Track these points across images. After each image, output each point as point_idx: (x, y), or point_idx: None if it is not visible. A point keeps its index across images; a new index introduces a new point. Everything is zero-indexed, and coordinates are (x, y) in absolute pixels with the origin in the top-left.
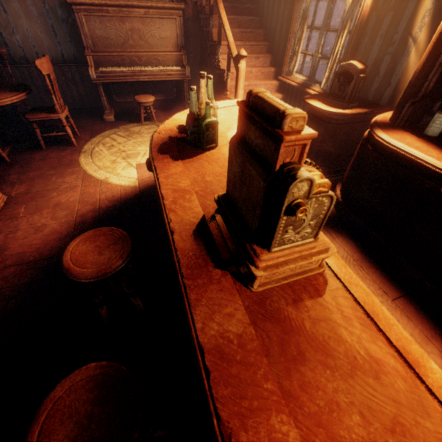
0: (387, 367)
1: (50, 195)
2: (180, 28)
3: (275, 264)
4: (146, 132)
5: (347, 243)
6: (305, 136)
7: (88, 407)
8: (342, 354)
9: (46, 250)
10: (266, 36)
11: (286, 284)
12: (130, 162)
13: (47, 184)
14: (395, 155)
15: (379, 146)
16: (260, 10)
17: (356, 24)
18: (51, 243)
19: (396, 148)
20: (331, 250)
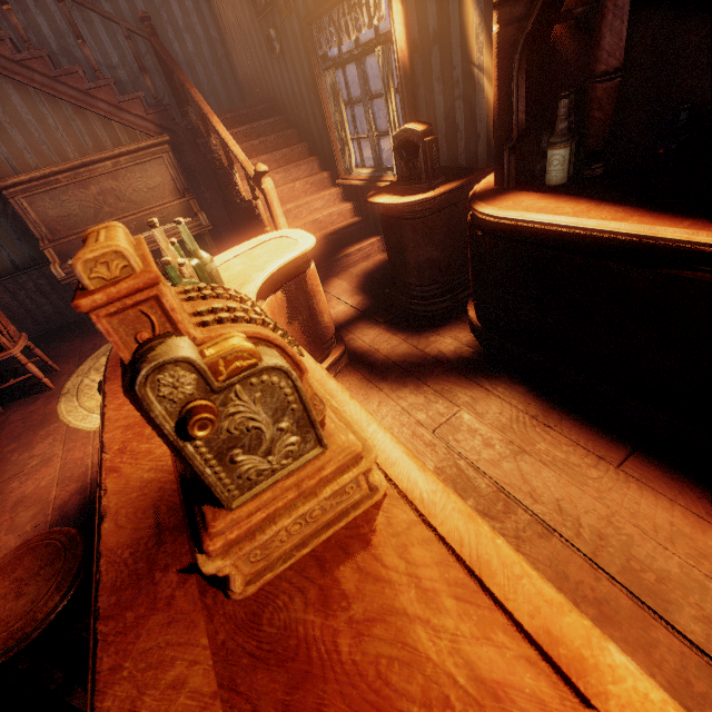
0: (517, 700)
1: (8, 488)
2: (174, 167)
3: (250, 531)
4: None
5: (512, 392)
6: (130, 285)
7: None
8: (418, 701)
9: None
10: (301, 135)
11: (310, 554)
12: None
13: (4, 469)
14: (515, 232)
15: (489, 226)
16: (280, 106)
17: (399, 78)
18: None
19: (511, 221)
20: (367, 455)
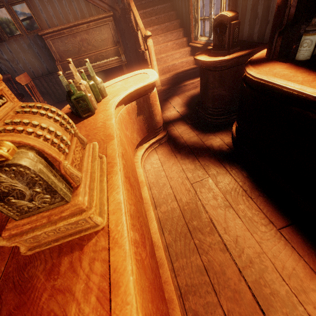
0: None
1: None
2: (113, 29)
3: (23, 232)
4: None
5: (238, 174)
6: None
7: None
8: None
9: None
10: (177, 15)
11: (59, 245)
12: None
13: None
14: (263, 88)
15: (251, 81)
16: None
17: None
18: None
19: (262, 81)
20: (88, 211)
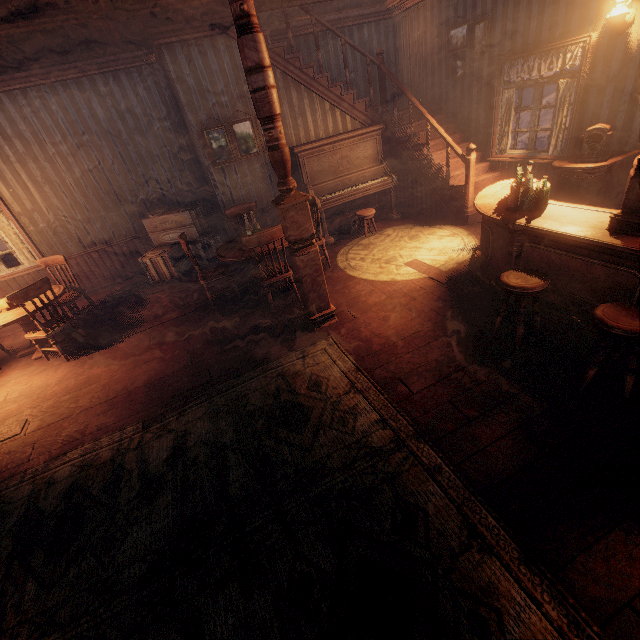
0: None
1: (361, 300)
2: (380, 145)
3: None
4: (378, 241)
5: None
6: None
7: (622, 312)
8: None
9: (410, 327)
10: (456, 128)
11: None
12: (397, 264)
13: (347, 295)
14: None
15: None
16: (442, 108)
17: (577, 98)
18: (408, 323)
19: None
20: None
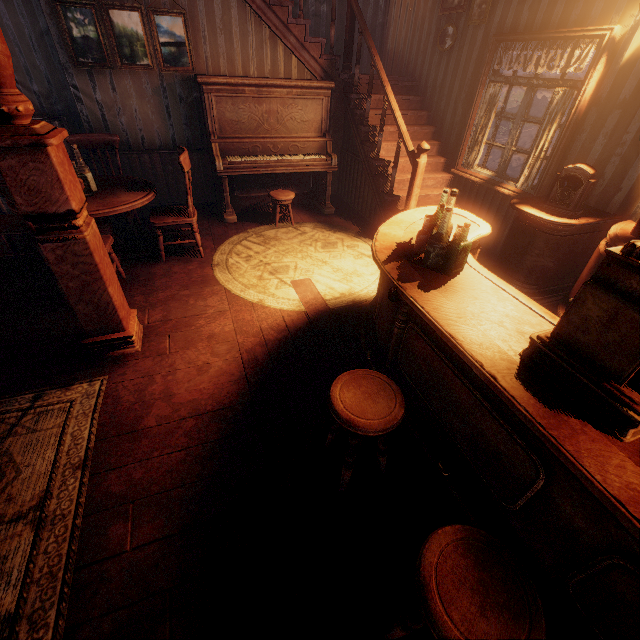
0: None
1: (197, 323)
2: (326, 110)
3: None
4: (285, 237)
5: None
6: None
7: (473, 573)
8: None
9: (223, 396)
10: (430, 119)
11: None
12: (282, 279)
13: (187, 308)
14: None
15: None
16: (420, 88)
17: (570, 119)
18: (226, 387)
19: None
20: None
